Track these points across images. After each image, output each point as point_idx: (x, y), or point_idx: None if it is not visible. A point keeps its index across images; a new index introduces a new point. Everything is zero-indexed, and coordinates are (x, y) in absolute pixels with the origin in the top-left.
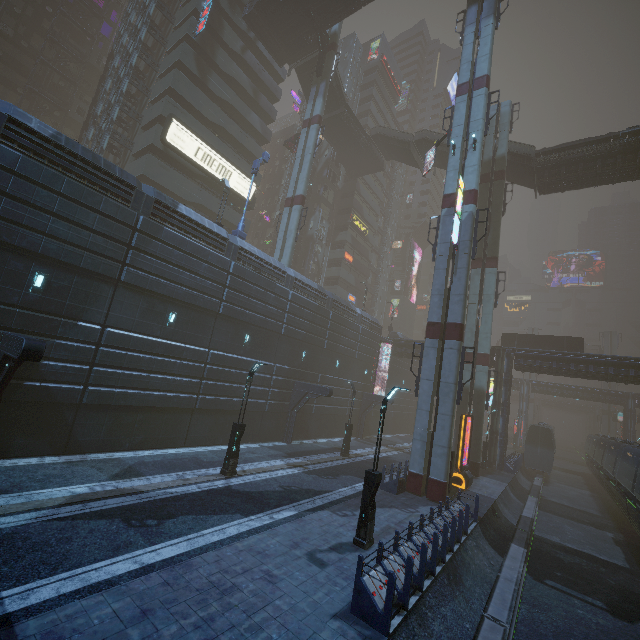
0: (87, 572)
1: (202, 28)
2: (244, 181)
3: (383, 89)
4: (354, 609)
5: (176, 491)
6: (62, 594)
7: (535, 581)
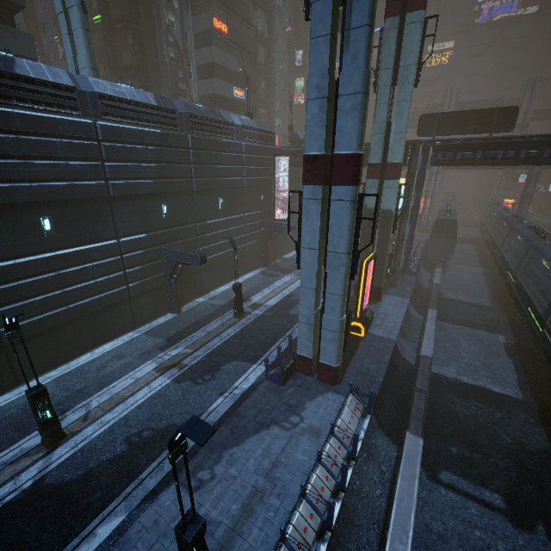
0: None
1: None
2: None
3: None
4: None
5: None
6: None
7: (429, 482)
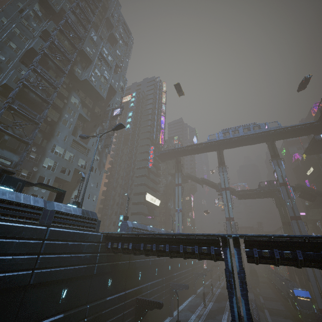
0: None
1: (151, 166)
2: (158, 201)
3: None
4: (254, 321)
5: (206, 313)
6: None
7: (271, 316)
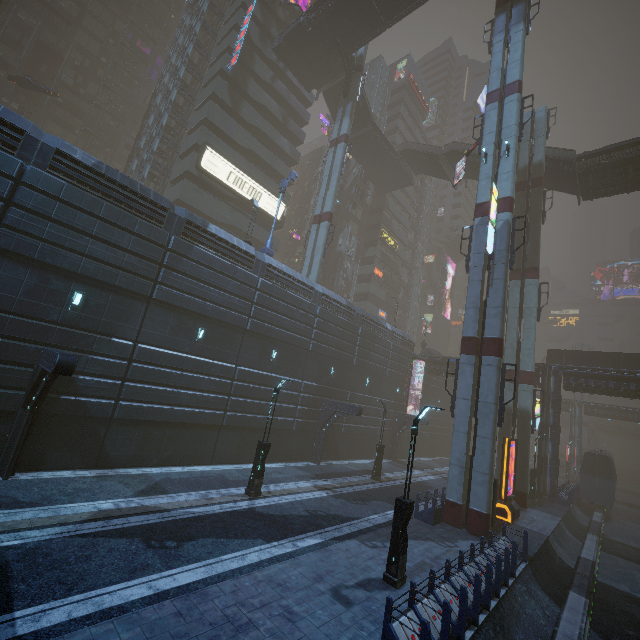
0: (101, 595)
1: (235, 62)
2: (274, 201)
3: (411, 106)
4: None
5: (199, 511)
6: (73, 618)
7: (601, 639)
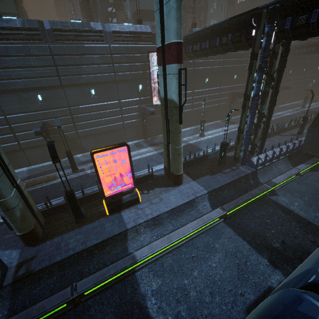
0: None
1: None
2: None
3: None
4: None
5: None
6: None
7: None
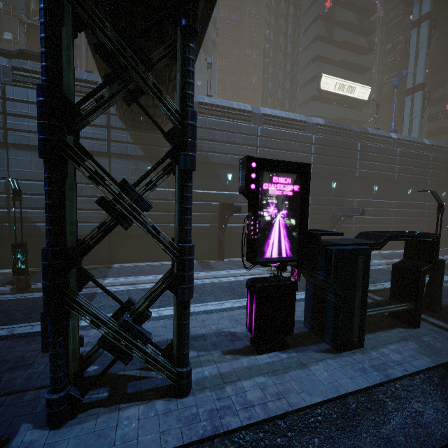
0: None
1: (329, 5)
2: (363, 89)
3: None
4: None
5: None
6: None
7: None
